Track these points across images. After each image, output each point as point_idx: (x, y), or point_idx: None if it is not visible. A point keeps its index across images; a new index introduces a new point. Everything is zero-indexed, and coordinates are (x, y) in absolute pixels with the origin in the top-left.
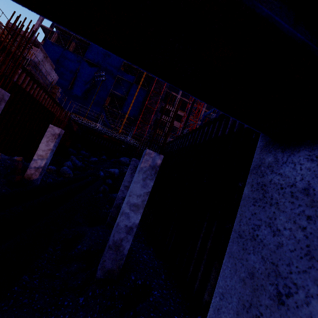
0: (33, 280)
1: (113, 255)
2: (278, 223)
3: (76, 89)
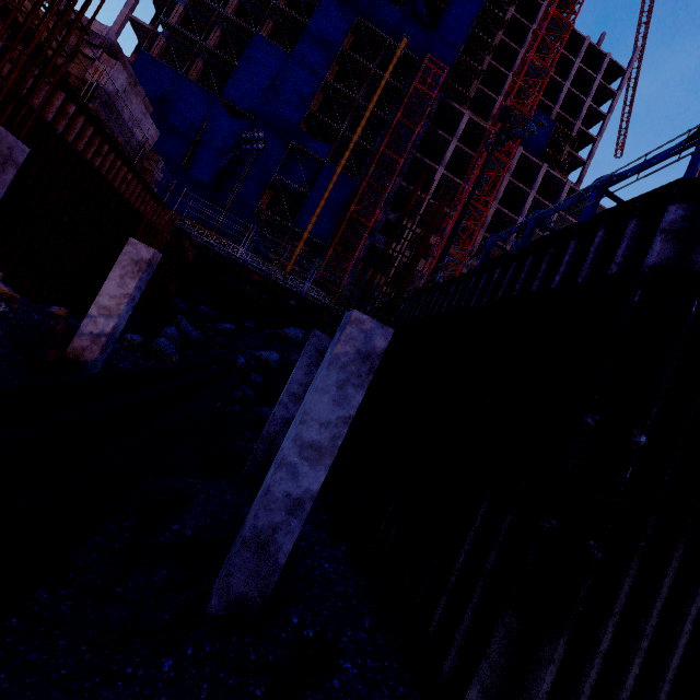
0: (59, 602)
1: (250, 562)
2: None
3: (198, 168)
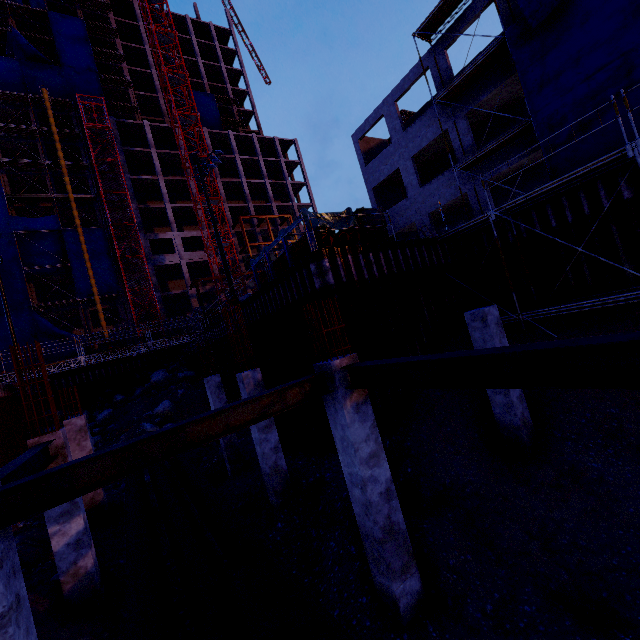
0: None
1: (277, 478)
2: (331, 409)
3: None
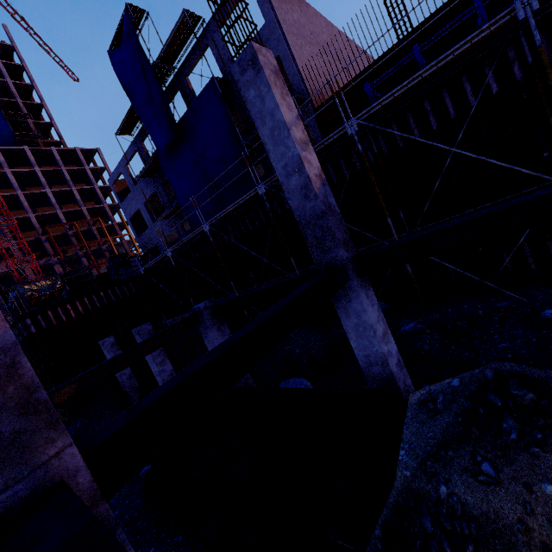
0: None
1: None
2: None
3: None
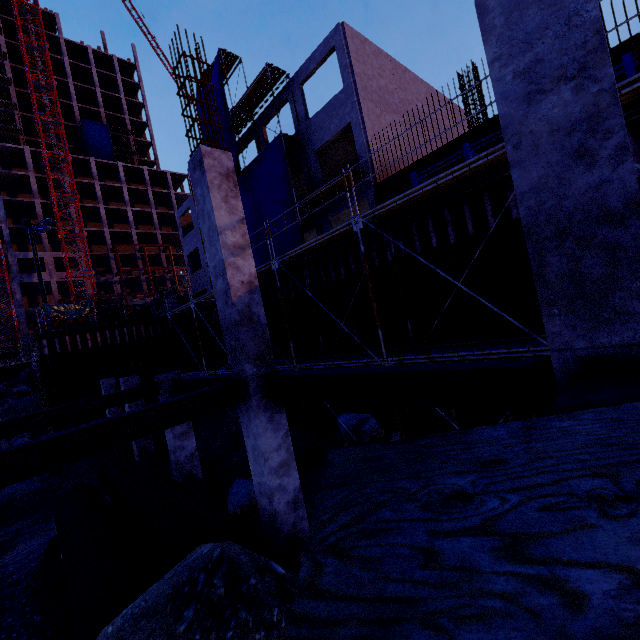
0: None
1: None
2: None
3: None
